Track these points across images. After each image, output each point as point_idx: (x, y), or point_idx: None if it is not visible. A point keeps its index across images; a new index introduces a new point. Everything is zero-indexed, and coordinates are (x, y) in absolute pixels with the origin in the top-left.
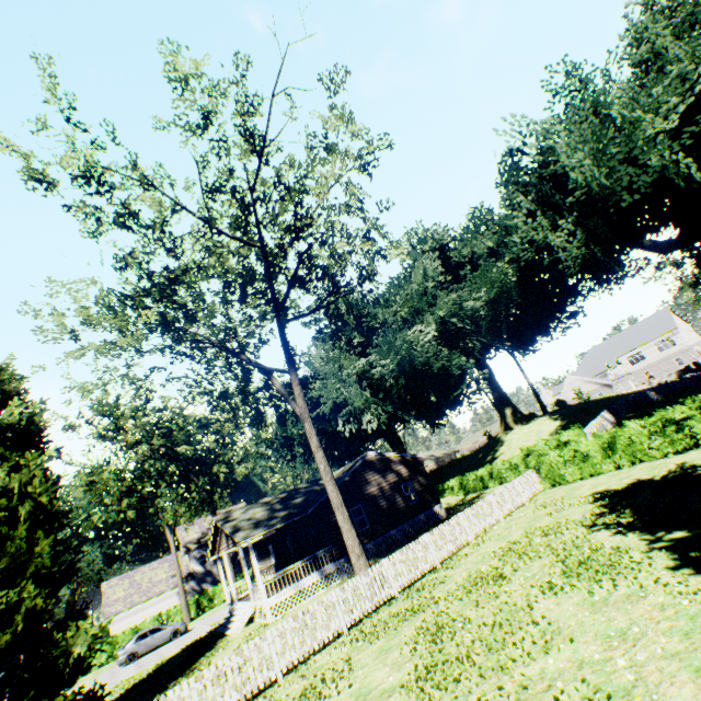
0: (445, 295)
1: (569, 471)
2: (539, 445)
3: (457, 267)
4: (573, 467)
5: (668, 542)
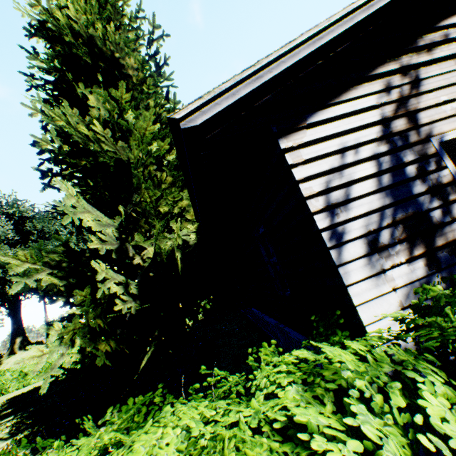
0: (8, 248)
1: (14, 384)
2: (16, 367)
3: (29, 233)
4: (17, 381)
5: (1, 415)
